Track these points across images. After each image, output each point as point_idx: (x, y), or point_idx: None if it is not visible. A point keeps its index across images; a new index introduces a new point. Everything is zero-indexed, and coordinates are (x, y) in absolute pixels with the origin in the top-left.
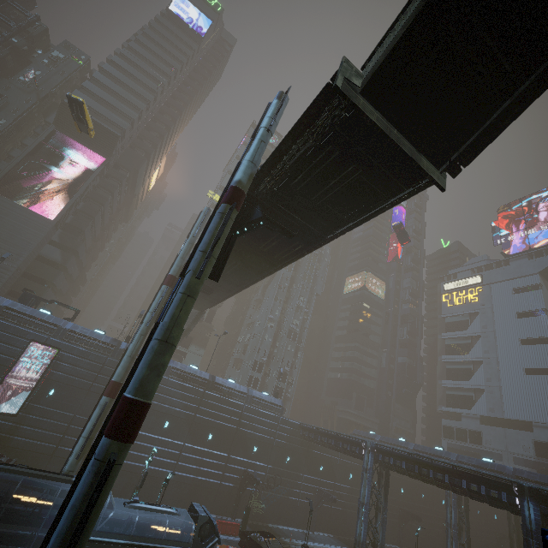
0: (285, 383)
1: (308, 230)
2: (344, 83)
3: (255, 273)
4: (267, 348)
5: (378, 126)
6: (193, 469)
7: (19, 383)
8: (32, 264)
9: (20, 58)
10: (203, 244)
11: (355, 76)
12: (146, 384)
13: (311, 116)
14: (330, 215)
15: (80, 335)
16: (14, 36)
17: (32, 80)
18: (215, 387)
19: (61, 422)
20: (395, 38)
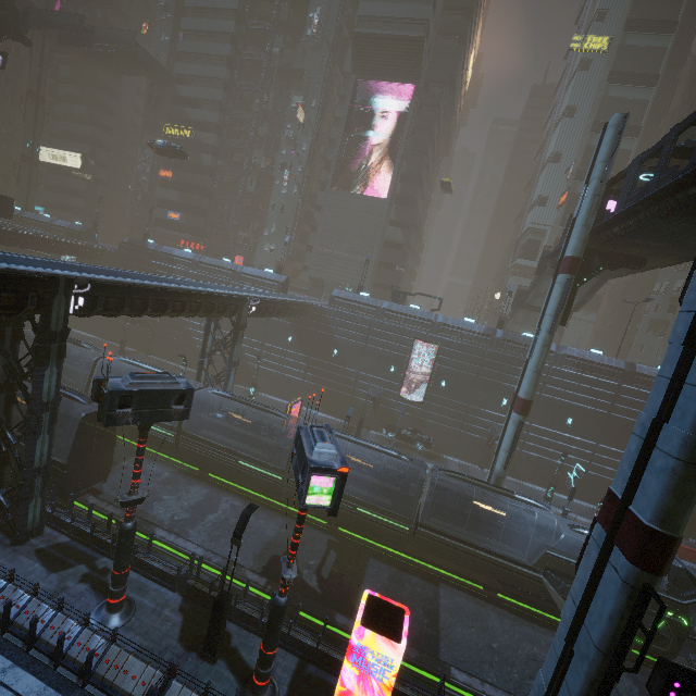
0: None
1: None
2: None
3: None
4: None
5: None
6: (613, 473)
7: (416, 376)
8: (382, 252)
9: (299, 4)
10: None
11: None
12: (674, 516)
13: None
14: None
15: (452, 327)
16: None
17: (317, 27)
18: (636, 379)
19: (458, 410)
20: None
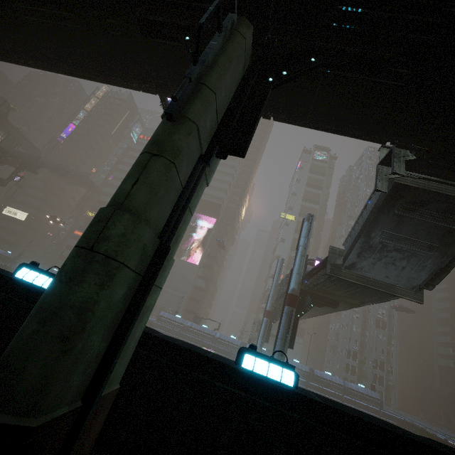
0: (384, 371)
1: (345, 302)
2: (331, 268)
3: (321, 312)
4: (357, 337)
5: (357, 283)
6: None
7: None
8: (192, 291)
9: None
10: (281, 334)
11: (338, 257)
12: None
13: (322, 265)
14: (355, 298)
15: (224, 340)
16: None
17: None
18: (315, 378)
19: None
20: (353, 243)
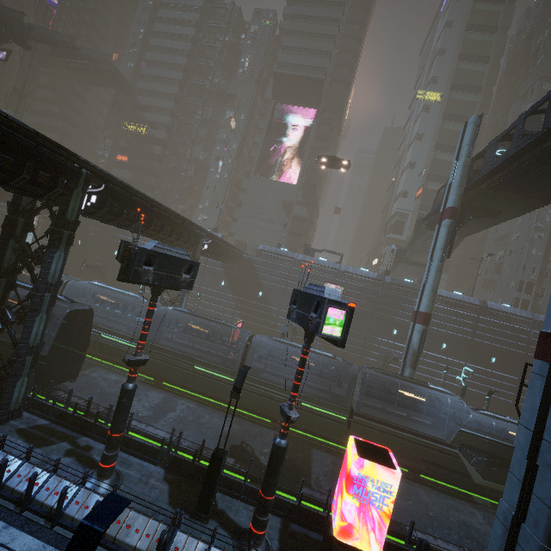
0: None
1: None
2: None
3: None
4: (536, 264)
5: None
6: (479, 386)
7: None
8: (291, 224)
9: (234, 53)
10: None
11: None
12: None
13: None
14: None
15: (352, 274)
16: (226, 35)
17: (247, 68)
18: (488, 312)
19: (359, 339)
20: None
